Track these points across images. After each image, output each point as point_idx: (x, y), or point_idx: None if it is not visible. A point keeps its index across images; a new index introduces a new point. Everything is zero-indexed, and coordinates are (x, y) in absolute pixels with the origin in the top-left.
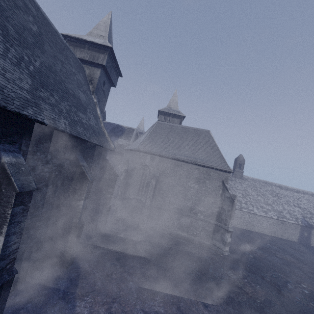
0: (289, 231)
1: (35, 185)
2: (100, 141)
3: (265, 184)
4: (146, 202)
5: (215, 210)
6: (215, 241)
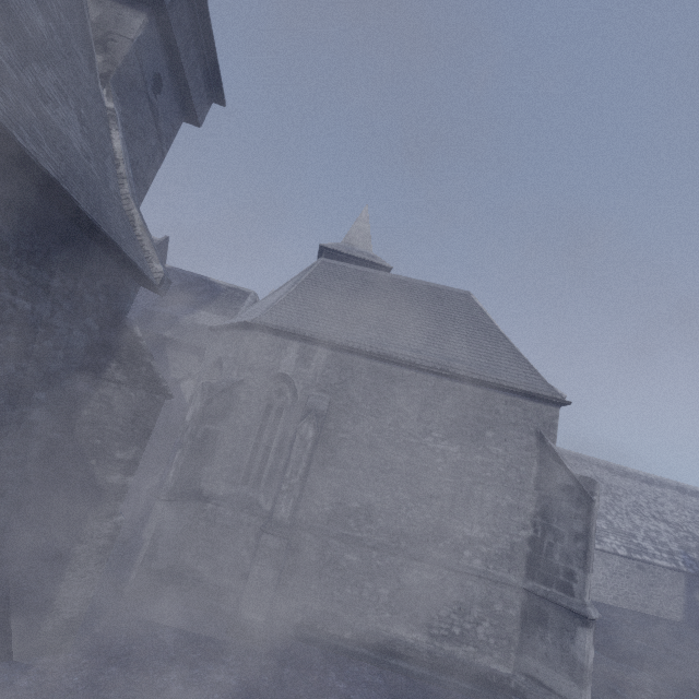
0: (661, 592)
1: None
2: (85, 195)
3: (576, 462)
4: (277, 510)
5: (521, 535)
6: (536, 661)
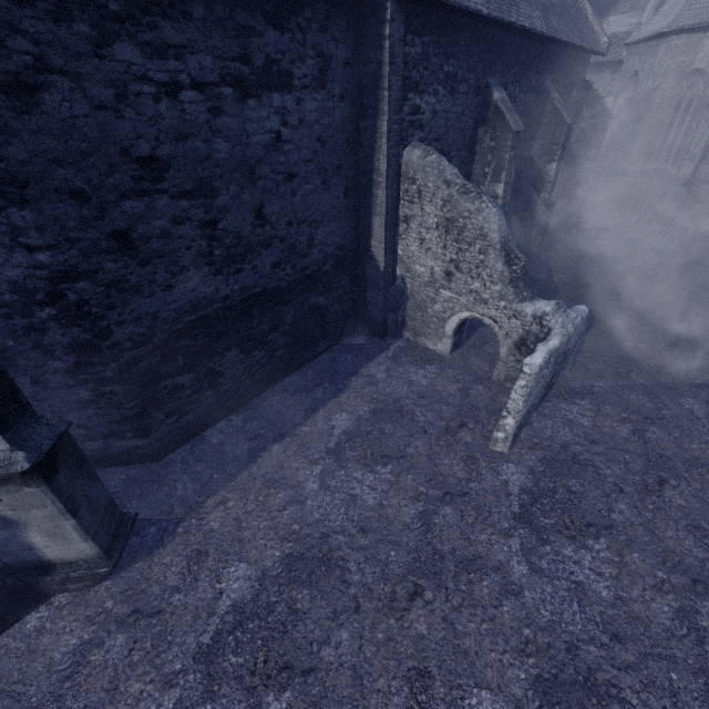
0: None
1: (522, 126)
2: (582, 37)
3: None
4: (680, 172)
5: None
6: None
